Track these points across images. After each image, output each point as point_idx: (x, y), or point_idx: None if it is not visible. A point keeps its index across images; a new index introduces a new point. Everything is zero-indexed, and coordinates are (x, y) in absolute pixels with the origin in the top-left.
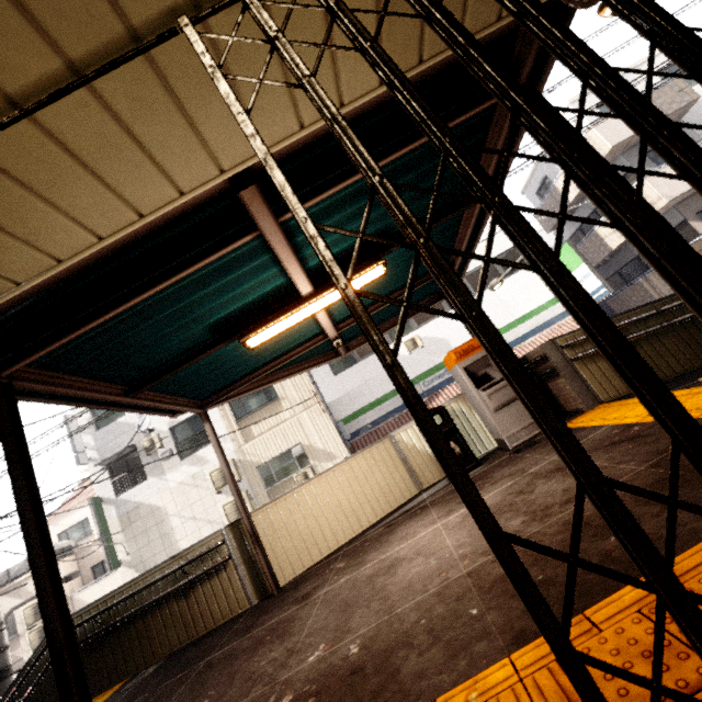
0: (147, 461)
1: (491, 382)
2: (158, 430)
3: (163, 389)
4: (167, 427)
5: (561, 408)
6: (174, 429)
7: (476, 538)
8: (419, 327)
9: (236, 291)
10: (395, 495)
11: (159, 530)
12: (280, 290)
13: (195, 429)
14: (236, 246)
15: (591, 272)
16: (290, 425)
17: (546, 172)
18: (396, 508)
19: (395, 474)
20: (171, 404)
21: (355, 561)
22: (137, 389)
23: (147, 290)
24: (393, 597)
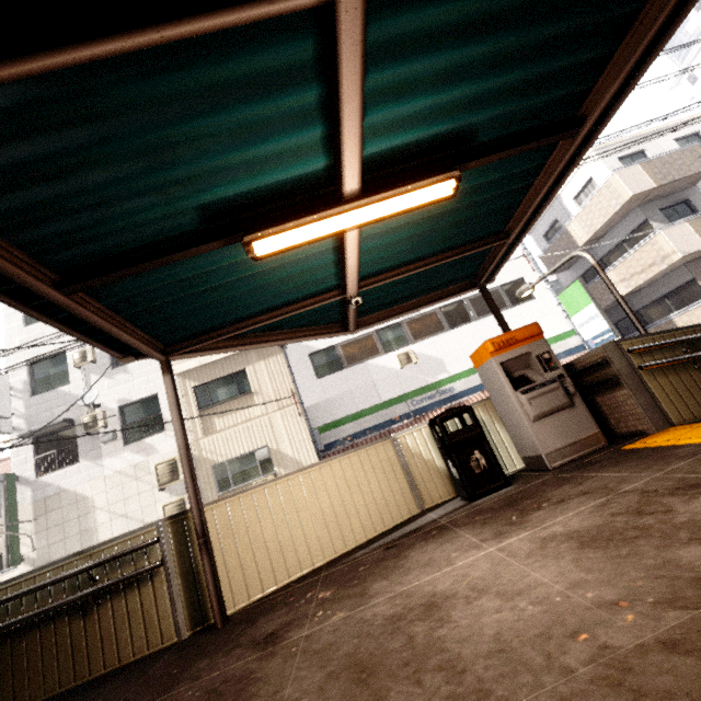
0: (84, 440)
1: (532, 384)
2: (105, 407)
3: (116, 307)
4: (116, 404)
5: (608, 430)
6: (125, 409)
7: (608, 573)
8: (415, 342)
9: (257, 146)
10: (391, 511)
11: (80, 524)
12: (313, 181)
13: (149, 412)
14: (287, 7)
15: (600, 314)
16: (259, 423)
17: (558, 216)
18: (391, 528)
19: (394, 485)
20: (123, 332)
21: (351, 590)
22: (75, 284)
23: (116, 33)
24: (473, 668)
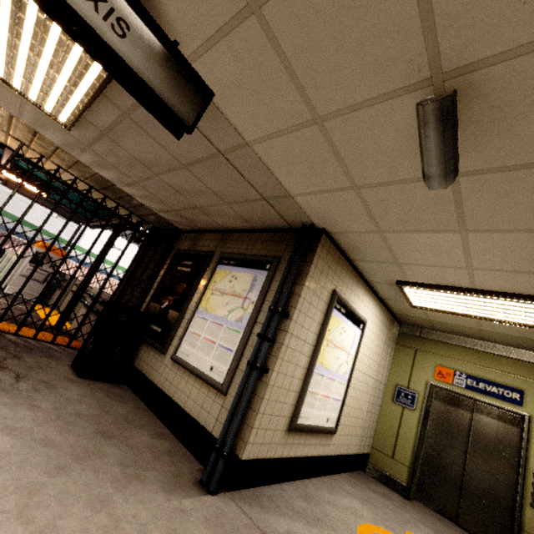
0: None
1: (39, 267)
2: None
3: None
4: None
5: (49, 301)
6: None
7: None
8: None
9: None
10: None
11: None
12: None
13: None
14: None
15: None
16: None
17: None
18: None
19: None
20: None
21: None
22: None
23: None
24: None
